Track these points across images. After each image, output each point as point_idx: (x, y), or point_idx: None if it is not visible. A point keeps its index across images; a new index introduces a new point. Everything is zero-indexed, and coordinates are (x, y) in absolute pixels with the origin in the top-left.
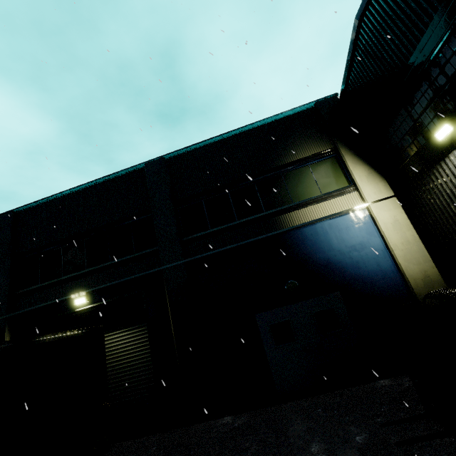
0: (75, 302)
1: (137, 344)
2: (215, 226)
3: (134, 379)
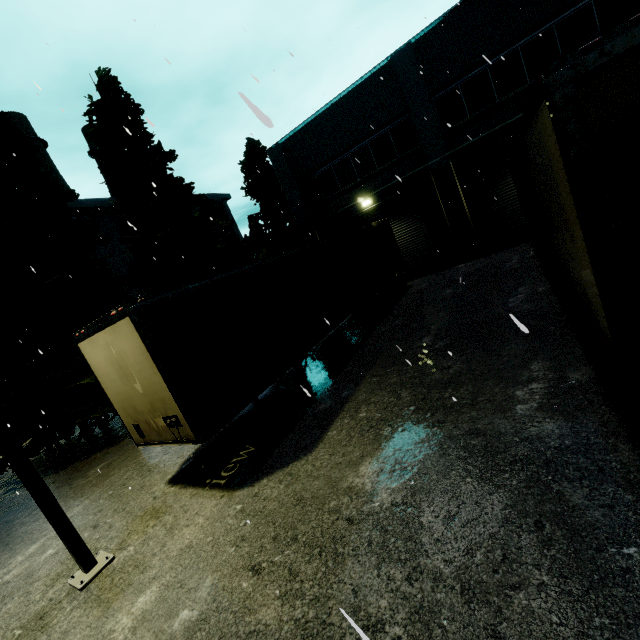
0: None
1: None
2: None
3: None
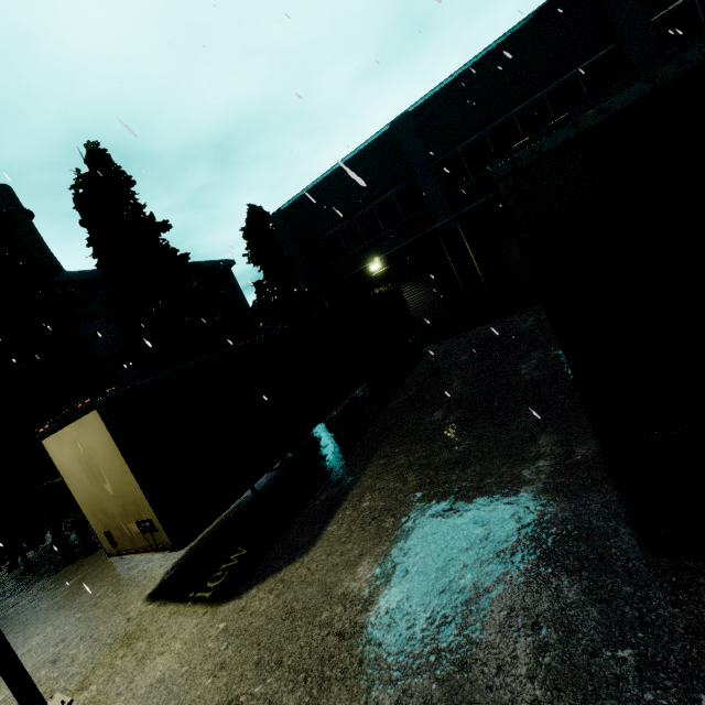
0: None
1: None
2: None
3: None
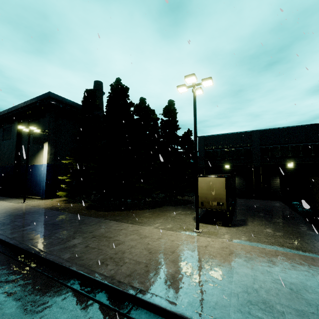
0: (288, 165)
1: None
2: None
3: None
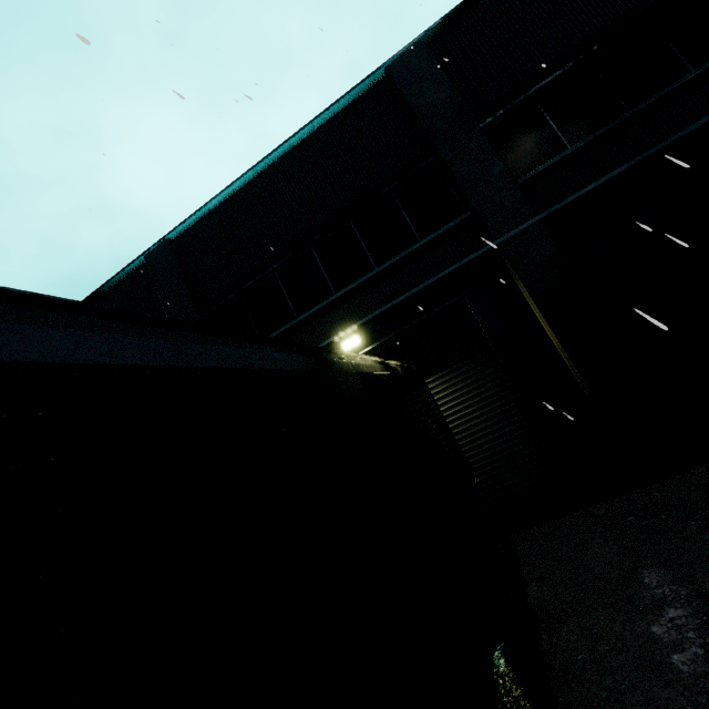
0: (343, 347)
1: (478, 389)
2: (578, 140)
3: (492, 443)
